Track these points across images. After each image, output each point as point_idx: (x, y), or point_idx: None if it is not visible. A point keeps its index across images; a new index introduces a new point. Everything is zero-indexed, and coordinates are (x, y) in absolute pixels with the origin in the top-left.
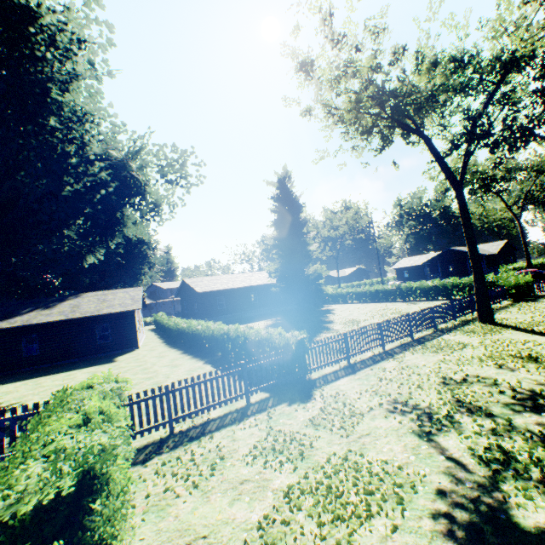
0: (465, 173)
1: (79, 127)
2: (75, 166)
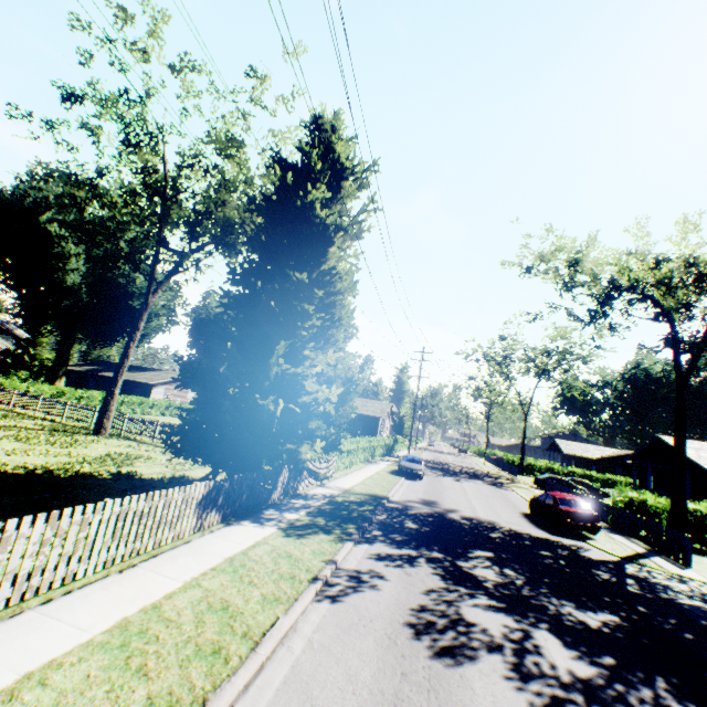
0: (149, 290)
1: (63, 274)
2: (76, 291)
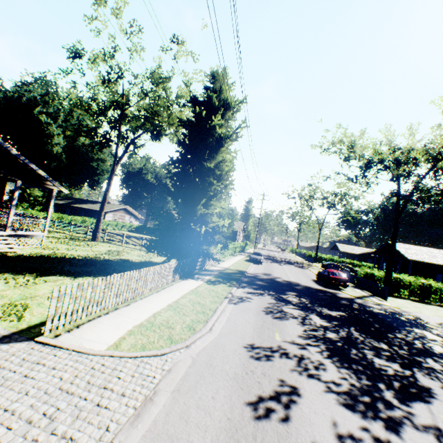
0: (115, 162)
1: (51, 146)
2: (59, 157)
